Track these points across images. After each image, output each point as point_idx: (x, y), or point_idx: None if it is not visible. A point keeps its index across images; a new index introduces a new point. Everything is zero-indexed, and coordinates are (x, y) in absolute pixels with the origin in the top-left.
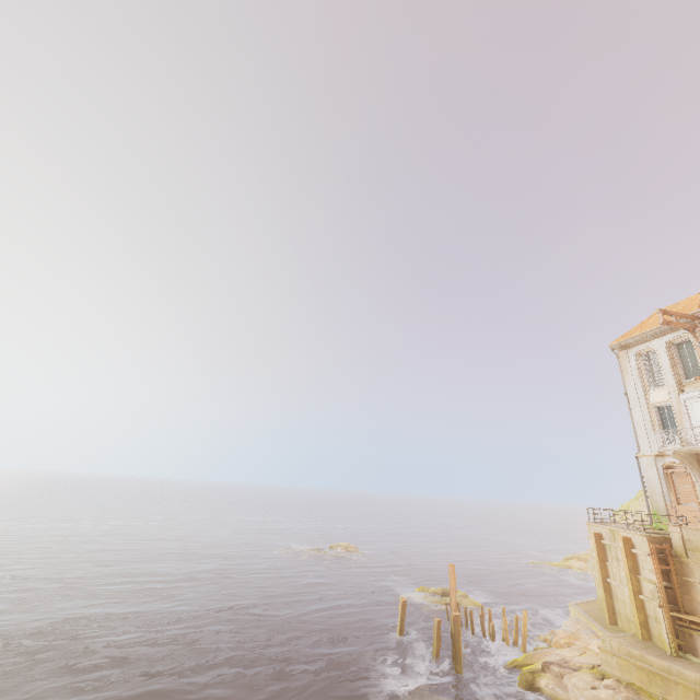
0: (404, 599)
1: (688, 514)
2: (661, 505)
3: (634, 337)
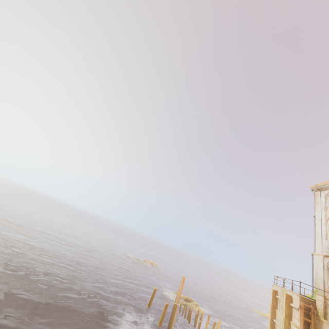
0: (155, 288)
1: None
2: (320, 287)
3: (326, 184)
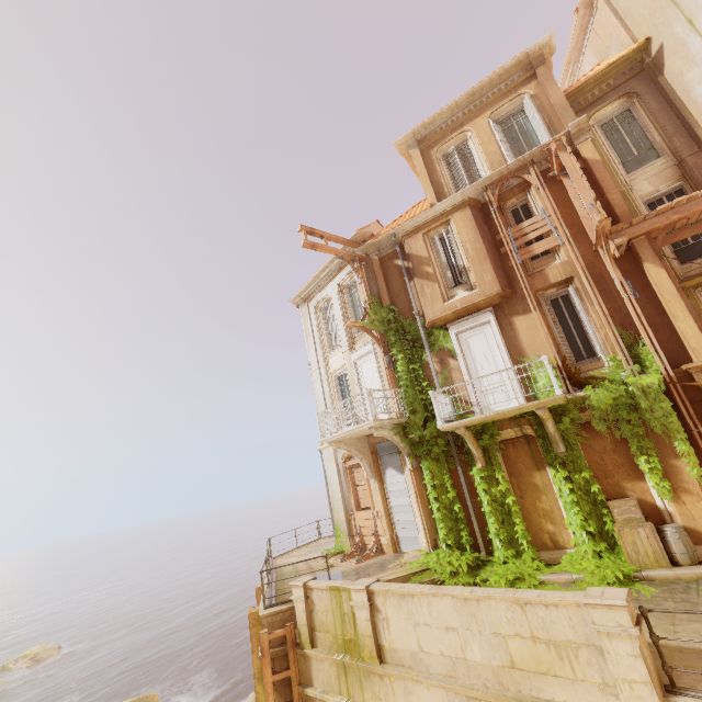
0: None
1: (365, 524)
2: (341, 516)
3: (311, 284)
